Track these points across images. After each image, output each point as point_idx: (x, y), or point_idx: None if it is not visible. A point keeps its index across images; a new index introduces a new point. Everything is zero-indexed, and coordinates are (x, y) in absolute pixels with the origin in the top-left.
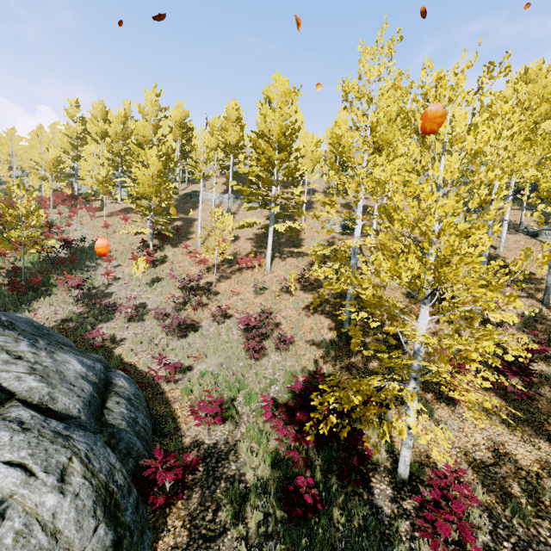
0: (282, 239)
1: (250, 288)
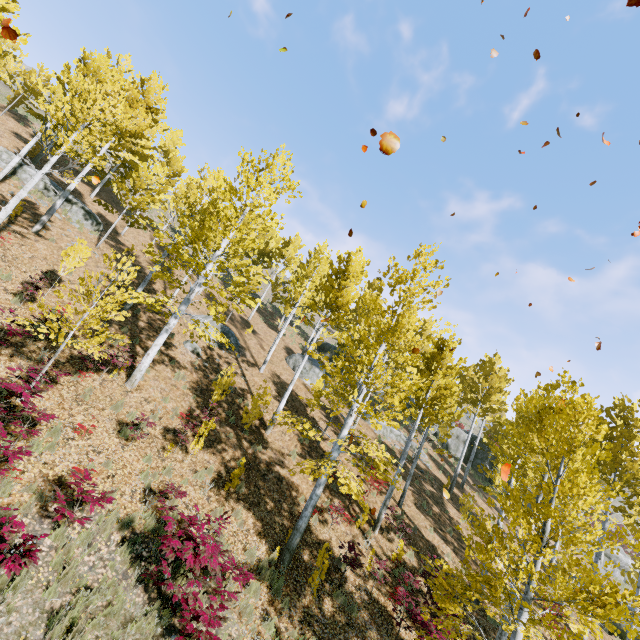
0: (143, 320)
1: (109, 421)
